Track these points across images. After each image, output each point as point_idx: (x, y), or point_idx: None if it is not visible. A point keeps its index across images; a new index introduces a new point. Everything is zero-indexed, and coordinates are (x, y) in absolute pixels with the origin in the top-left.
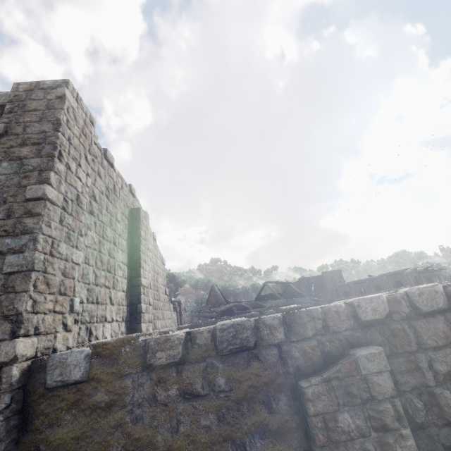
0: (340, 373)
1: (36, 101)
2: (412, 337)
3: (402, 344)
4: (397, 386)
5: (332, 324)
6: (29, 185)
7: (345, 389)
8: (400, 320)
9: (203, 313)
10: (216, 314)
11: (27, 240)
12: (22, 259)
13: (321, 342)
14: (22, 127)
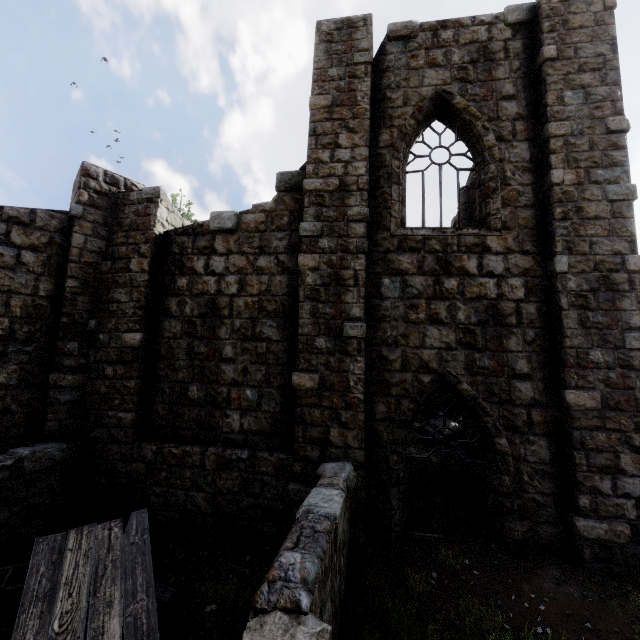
0: None
1: (579, 15)
2: None
3: None
4: None
5: None
6: (605, 117)
7: None
8: None
9: None
10: None
11: (620, 172)
12: (625, 189)
13: None
14: (572, 49)
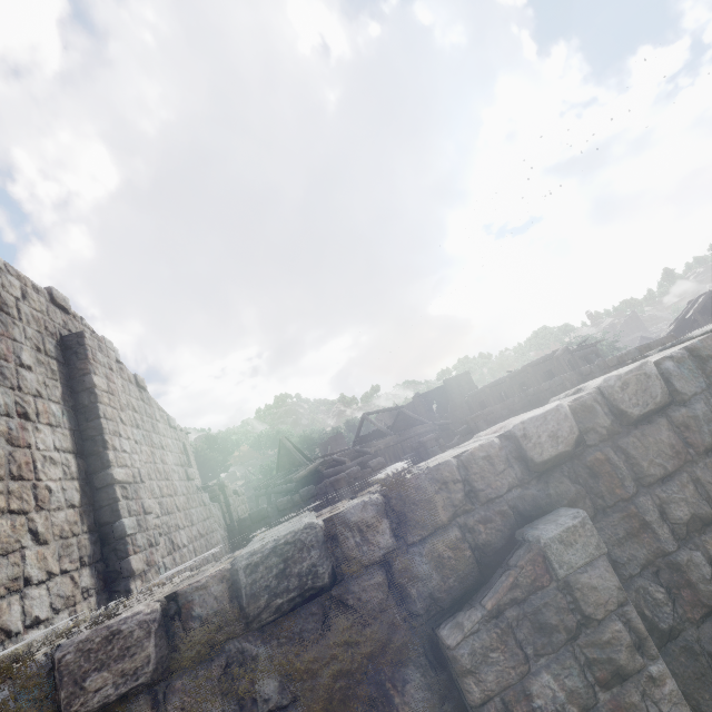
0: (518, 591)
1: None
2: (624, 469)
3: (610, 488)
4: (617, 572)
5: (482, 485)
6: None
7: (534, 621)
8: (599, 443)
9: (273, 487)
10: (294, 485)
11: None
12: None
13: (468, 527)
14: None
